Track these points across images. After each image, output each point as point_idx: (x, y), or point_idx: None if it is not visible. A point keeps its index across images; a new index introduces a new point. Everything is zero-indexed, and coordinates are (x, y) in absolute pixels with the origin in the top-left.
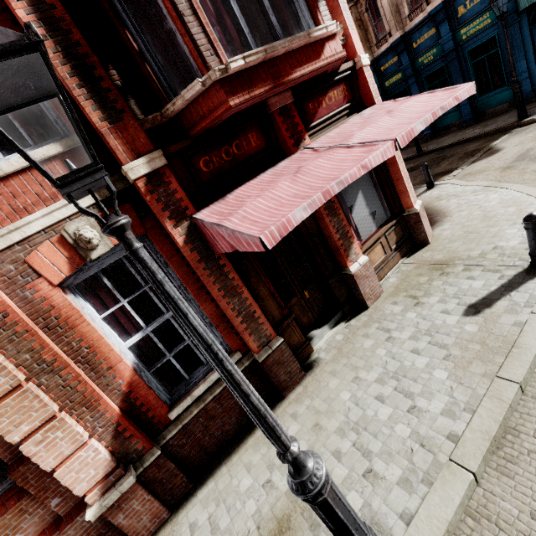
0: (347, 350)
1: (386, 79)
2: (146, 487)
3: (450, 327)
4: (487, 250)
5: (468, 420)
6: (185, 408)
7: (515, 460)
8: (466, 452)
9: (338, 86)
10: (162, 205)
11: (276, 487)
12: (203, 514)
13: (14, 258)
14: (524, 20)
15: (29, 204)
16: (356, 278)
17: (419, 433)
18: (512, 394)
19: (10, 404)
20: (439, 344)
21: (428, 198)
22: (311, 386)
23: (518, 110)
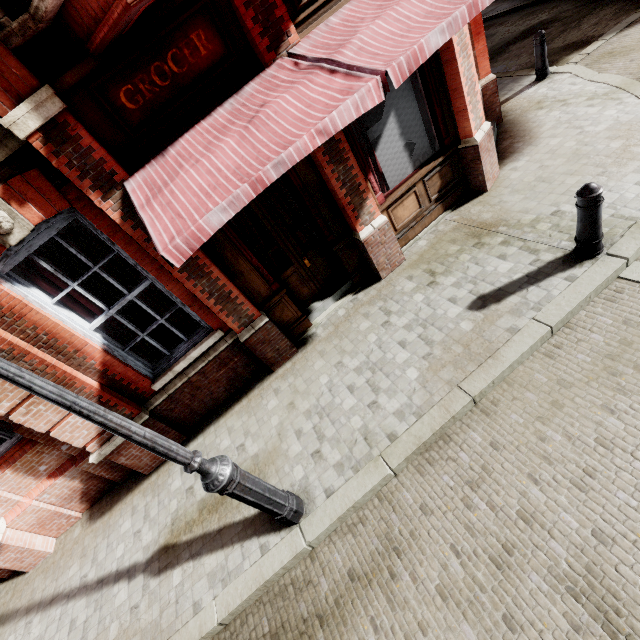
0: (342, 330)
1: None
2: None
3: (447, 321)
4: (544, 216)
5: (411, 424)
6: (169, 381)
7: (434, 463)
8: (394, 452)
9: None
10: (77, 172)
11: (246, 451)
12: None
13: None
14: None
15: None
16: (367, 246)
17: (368, 427)
18: (460, 407)
19: None
20: (427, 340)
21: (527, 100)
22: (299, 364)
23: None
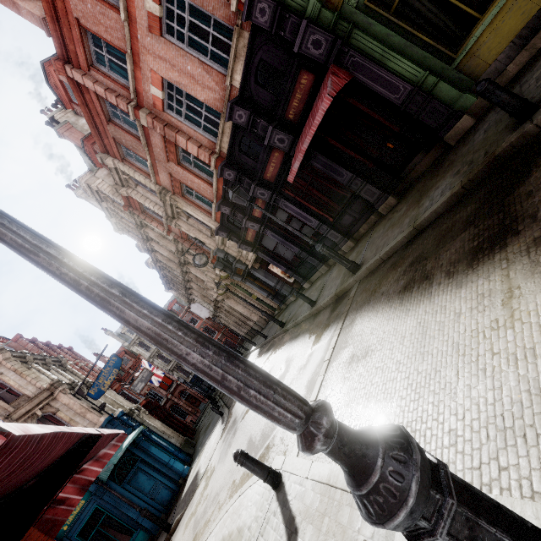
0: None
1: None
2: None
3: None
4: (248, 534)
5: None
6: None
7: None
8: None
9: None
10: None
11: None
12: None
13: None
14: (113, 484)
15: None
16: None
17: None
18: None
19: None
20: None
21: None
22: None
23: (161, 525)
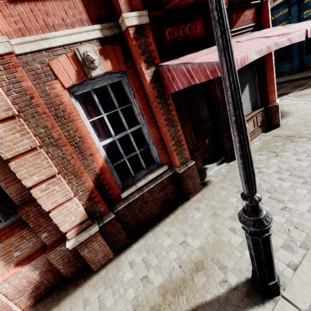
0: (230, 177)
1: None
2: (102, 236)
3: (303, 168)
4: None
5: None
6: (131, 193)
7: None
8: None
9: (251, 9)
10: (141, 51)
11: (190, 245)
12: (138, 257)
13: (41, 60)
14: None
15: (56, 24)
16: None
17: (292, 221)
18: None
19: (28, 159)
20: (297, 176)
21: None
22: (207, 194)
23: None
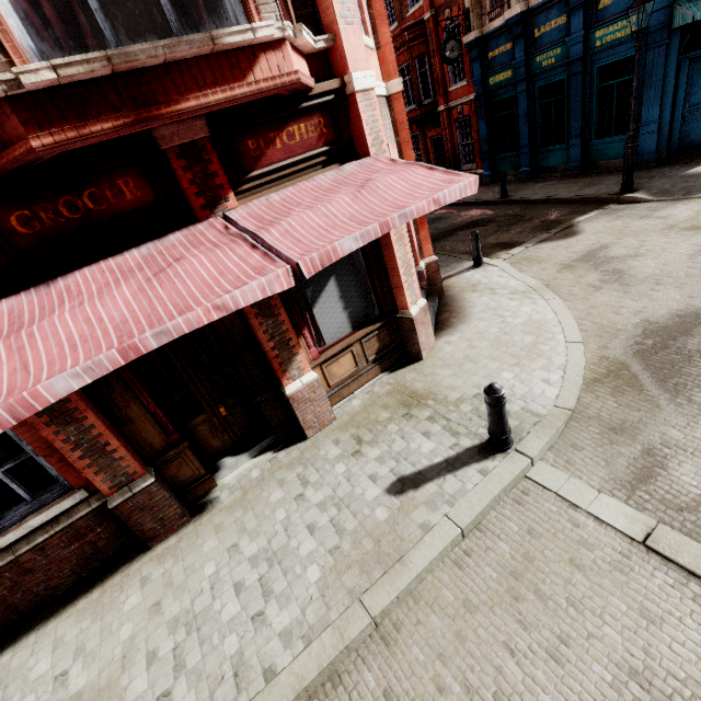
0: (251, 498)
1: (492, 74)
2: None
3: (363, 504)
4: (467, 397)
5: (297, 654)
6: None
7: None
8: None
9: (309, 117)
10: None
11: (67, 686)
12: None
13: None
14: (675, 44)
15: None
16: (293, 402)
17: (243, 655)
18: (357, 631)
19: None
20: (339, 526)
21: (465, 281)
22: (186, 541)
23: (624, 178)
